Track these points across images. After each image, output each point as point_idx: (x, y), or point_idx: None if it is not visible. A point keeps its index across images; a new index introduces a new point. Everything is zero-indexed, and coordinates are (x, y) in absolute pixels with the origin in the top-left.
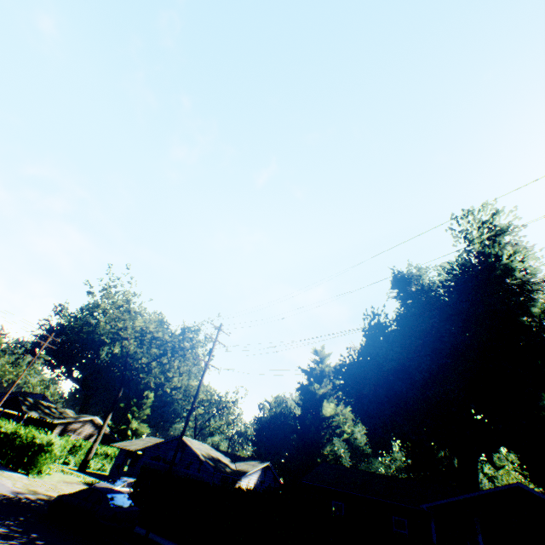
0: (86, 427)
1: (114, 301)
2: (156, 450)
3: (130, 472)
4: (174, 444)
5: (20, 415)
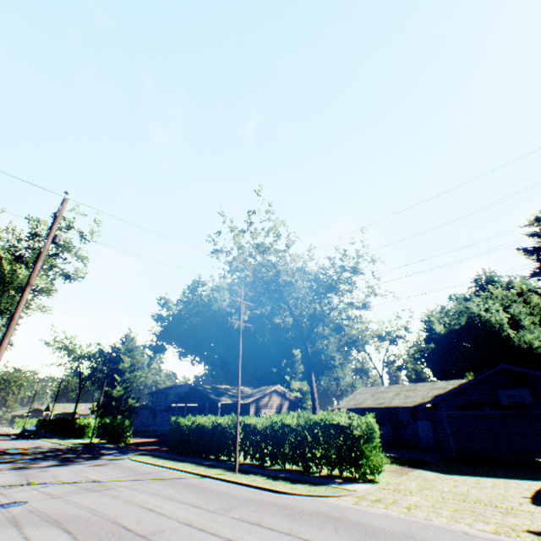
0: (273, 399)
1: (258, 244)
2: (457, 395)
3: (385, 432)
4: (492, 379)
5: (196, 406)
